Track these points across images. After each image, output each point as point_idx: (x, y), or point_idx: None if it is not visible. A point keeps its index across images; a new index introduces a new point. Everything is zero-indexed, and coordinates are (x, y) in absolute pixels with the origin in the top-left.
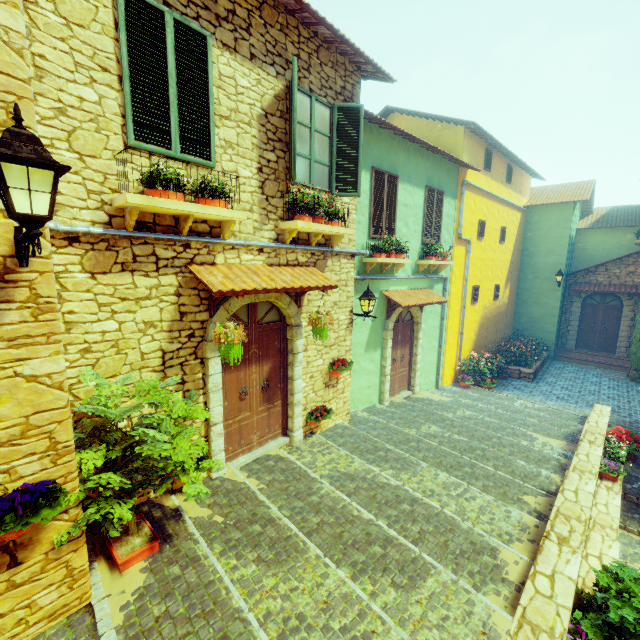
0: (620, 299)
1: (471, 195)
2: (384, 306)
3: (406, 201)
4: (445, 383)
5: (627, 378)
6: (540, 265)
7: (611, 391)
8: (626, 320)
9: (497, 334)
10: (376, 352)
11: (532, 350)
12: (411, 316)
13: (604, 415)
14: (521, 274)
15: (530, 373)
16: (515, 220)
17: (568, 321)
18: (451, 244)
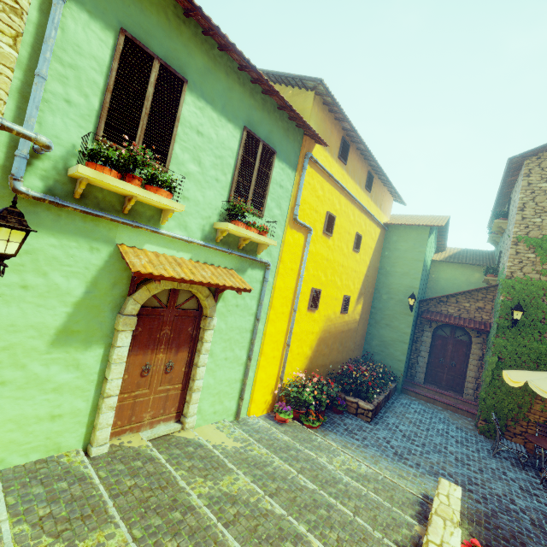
0: (469, 335)
1: (318, 177)
2: (125, 272)
3: (202, 128)
4: (254, 412)
5: (475, 428)
6: (395, 286)
7: (459, 448)
8: (474, 359)
9: (343, 354)
10: (89, 350)
11: (378, 378)
12: (198, 304)
13: (453, 508)
14: (376, 292)
15: (369, 410)
16: (373, 233)
17: (418, 351)
18: (283, 224)
